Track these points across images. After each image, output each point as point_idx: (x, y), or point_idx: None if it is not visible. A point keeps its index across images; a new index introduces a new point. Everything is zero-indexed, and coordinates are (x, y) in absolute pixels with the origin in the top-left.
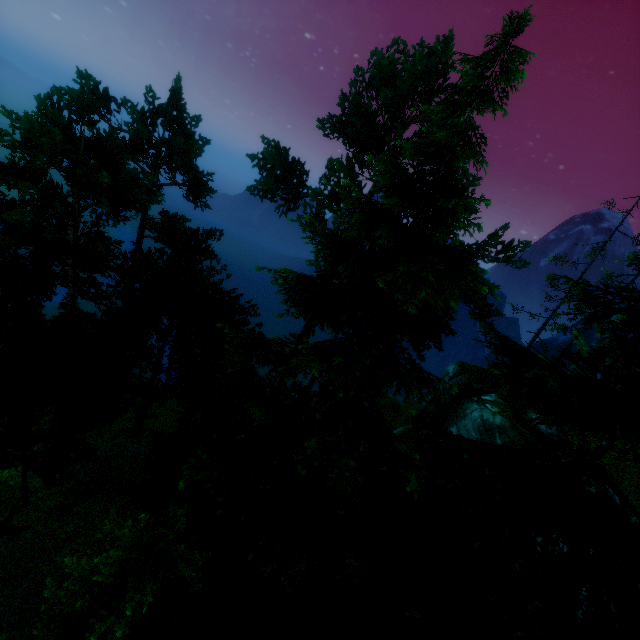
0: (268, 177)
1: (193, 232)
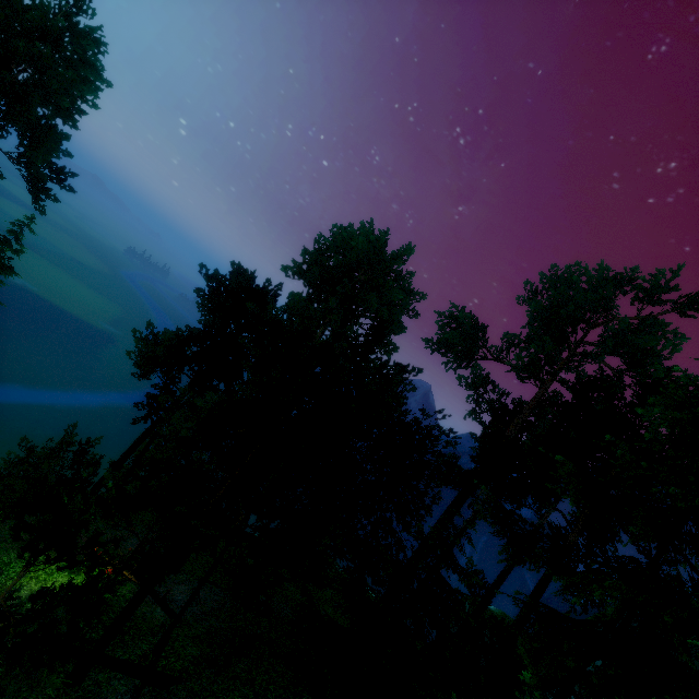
0: (445, 334)
1: (383, 362)
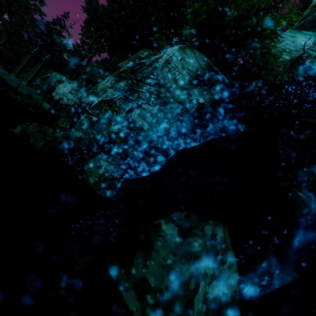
0: None
1: None
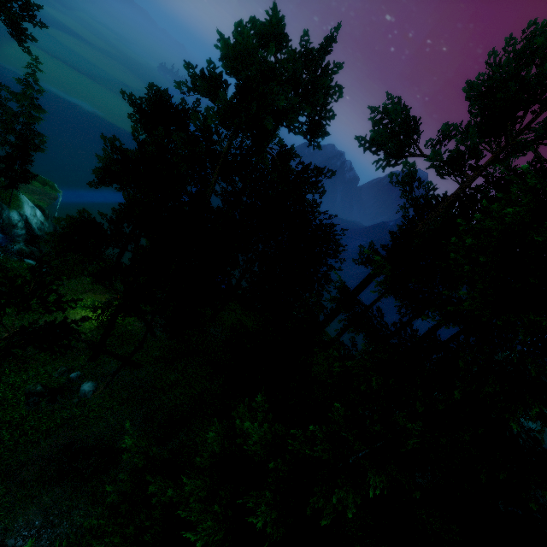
0: (378, 131)
1: (305, 166)
